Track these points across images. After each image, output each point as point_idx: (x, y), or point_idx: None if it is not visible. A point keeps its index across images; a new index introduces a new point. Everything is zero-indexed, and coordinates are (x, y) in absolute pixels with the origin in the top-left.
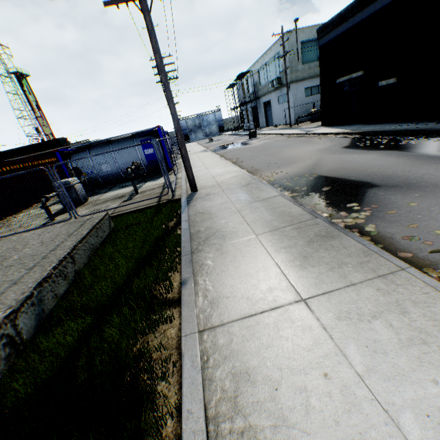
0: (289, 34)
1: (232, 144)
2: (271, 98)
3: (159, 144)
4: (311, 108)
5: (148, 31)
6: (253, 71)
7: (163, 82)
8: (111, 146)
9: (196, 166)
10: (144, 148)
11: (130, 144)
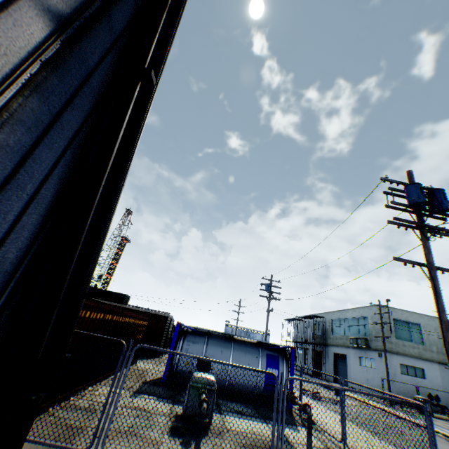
0: (381, 307)
1: (317, 392)
2: (347, 353)
3: (286, 367)
4: (409, 390)
5: (435, 291)
6: (324, 318)
7: (448, 340)
8: (233, 344)
9: (333, 425)
10: (268, 364)
11: (255, 352)
